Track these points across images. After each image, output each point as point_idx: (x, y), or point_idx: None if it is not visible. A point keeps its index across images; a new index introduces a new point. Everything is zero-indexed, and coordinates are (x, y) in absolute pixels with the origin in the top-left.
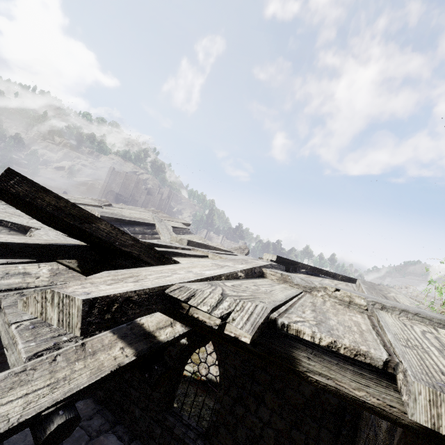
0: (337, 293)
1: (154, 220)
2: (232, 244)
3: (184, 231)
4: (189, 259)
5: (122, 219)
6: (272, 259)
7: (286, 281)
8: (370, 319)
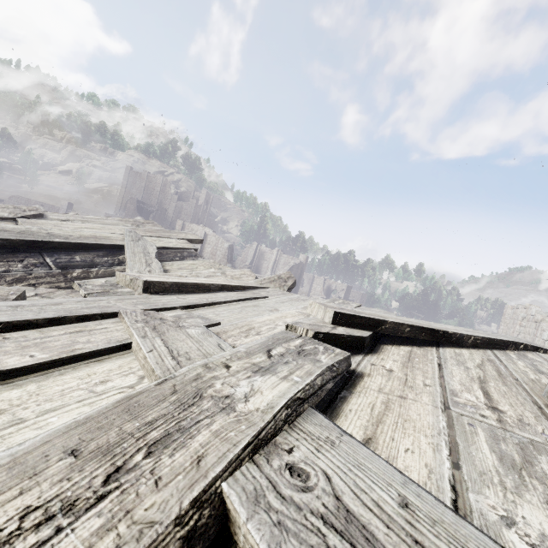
0: None
1: (124, 238)
2: (290, 259)
3: (185, 254)
4: None
5: (43, 241)
6: (325, 319)
7: None
8: None
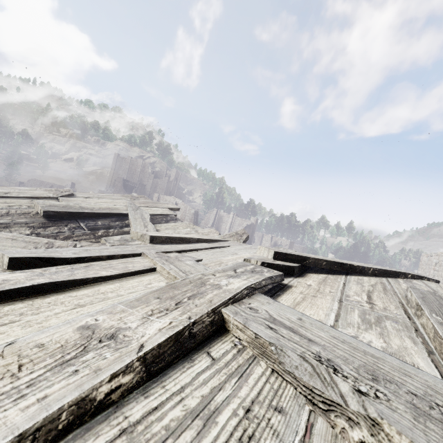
0: None
1: (127, 208)
2: (243, 221)
3: (168, 219)
4: (95, 289)
5: (78, 212)
6: (268, 256)
7: (266, 354)
8: None
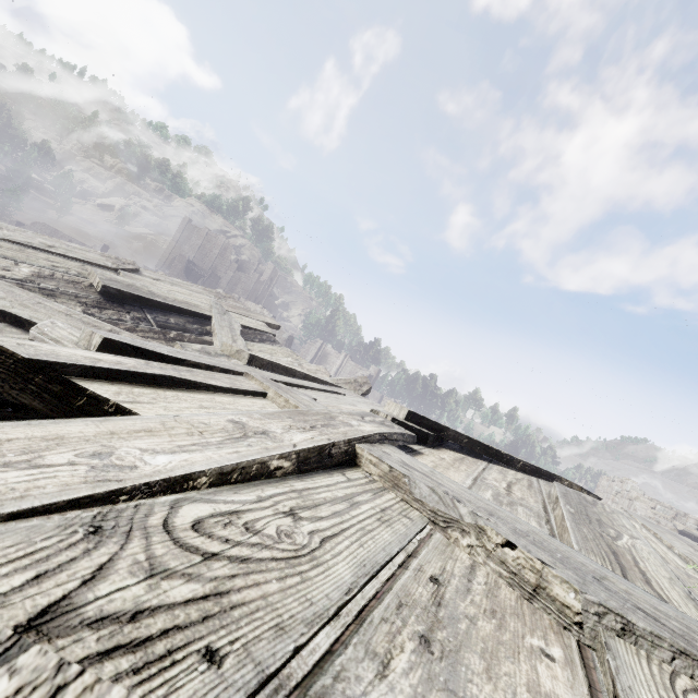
0: (508, 552)
1: (211, 309)
2: (358, 369)
3: (264, 338)
4: (210, 396)
5: (147, 298)
6: (400, 415)
7: (398, 486)
8: (590, 669)
